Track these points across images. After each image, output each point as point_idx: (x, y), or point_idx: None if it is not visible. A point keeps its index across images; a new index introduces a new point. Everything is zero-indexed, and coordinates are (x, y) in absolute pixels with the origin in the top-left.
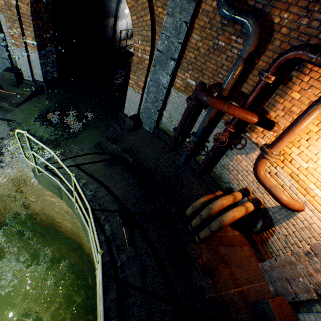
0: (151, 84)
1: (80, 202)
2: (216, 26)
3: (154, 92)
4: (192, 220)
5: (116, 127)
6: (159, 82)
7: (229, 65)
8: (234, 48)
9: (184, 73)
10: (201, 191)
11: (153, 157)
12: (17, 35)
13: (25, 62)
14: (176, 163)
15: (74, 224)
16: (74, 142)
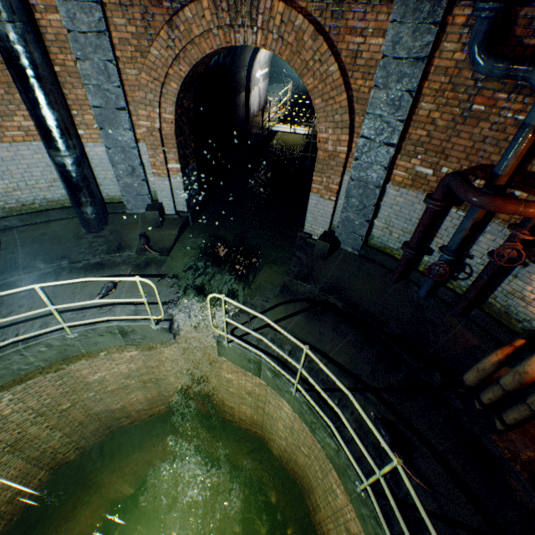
0: (353, 185)
1: (315, 385)
2: (464, 86)
3: (359, 195)
4: (481, 393)
5: (300, 256)
6: (367, 179)
7: (498, 137)
8: (506, 111)
9: (409, 160)
10: (473, 340)
11: (371, 293)
12: (159, 163)
13: (168, 193)
14: (413, 298)
15: (259, 409)
16: (252, 289)
